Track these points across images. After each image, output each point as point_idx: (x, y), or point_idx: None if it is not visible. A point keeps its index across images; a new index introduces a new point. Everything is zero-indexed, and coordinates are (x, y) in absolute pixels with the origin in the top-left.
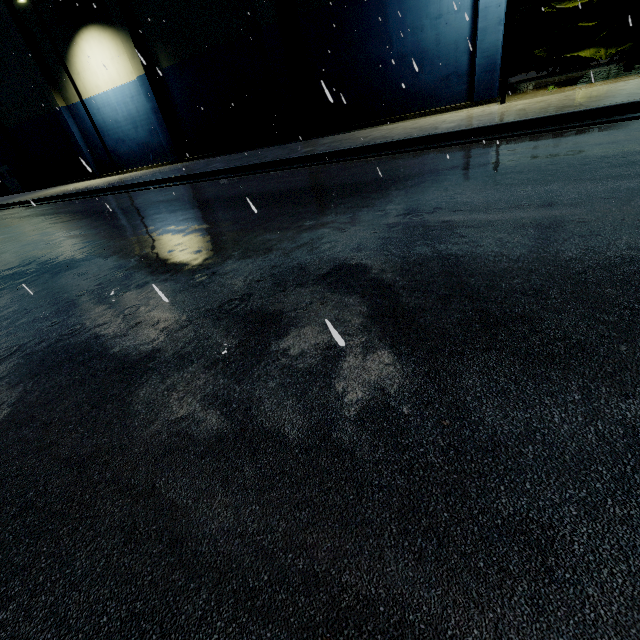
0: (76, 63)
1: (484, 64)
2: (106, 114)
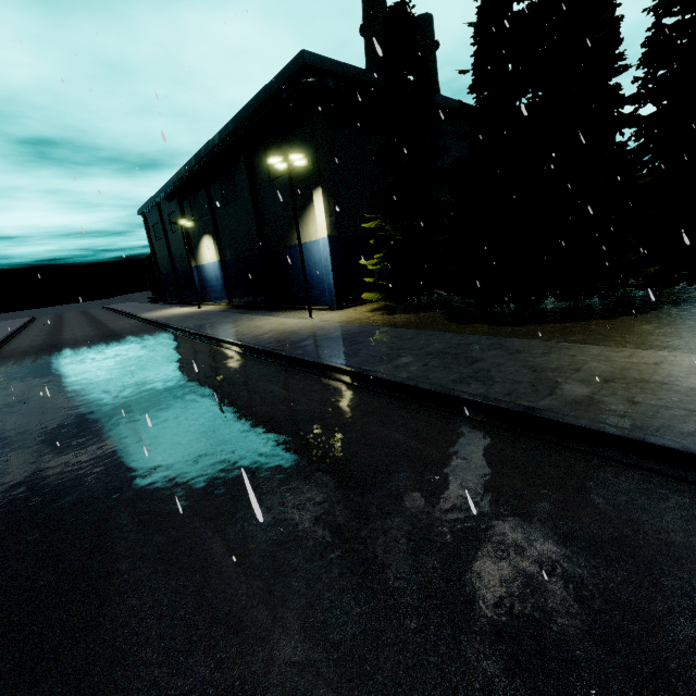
0: (202, 248)
1: (329, 291)
2: (209, 273)
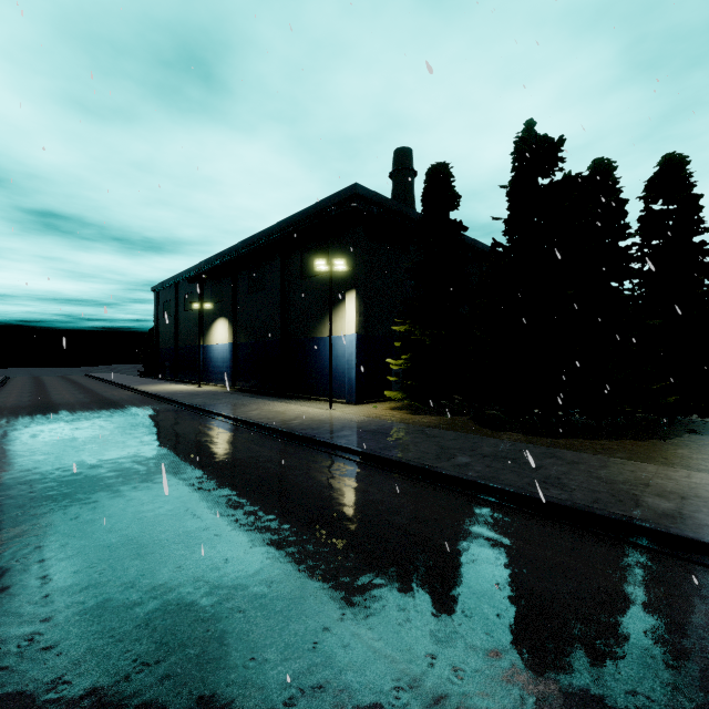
0: (213, 329)
1: (349, 384)
2: (215, 354)
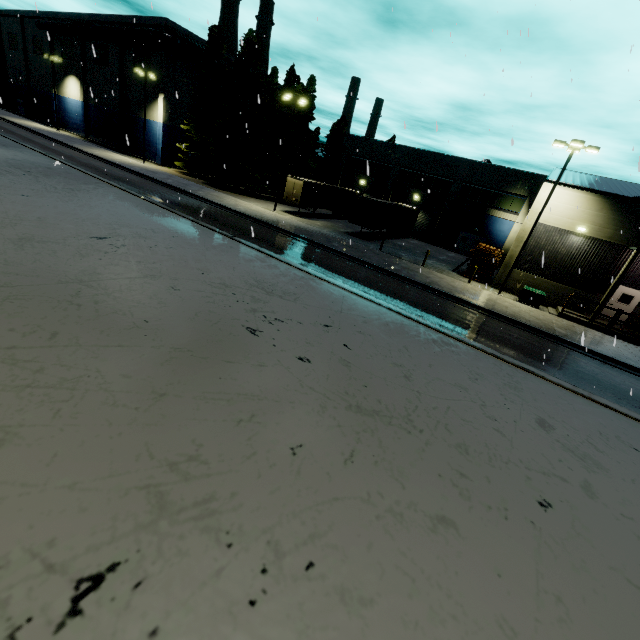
0: (66, 83)
1: (158, 153)
2: (69, 106)
